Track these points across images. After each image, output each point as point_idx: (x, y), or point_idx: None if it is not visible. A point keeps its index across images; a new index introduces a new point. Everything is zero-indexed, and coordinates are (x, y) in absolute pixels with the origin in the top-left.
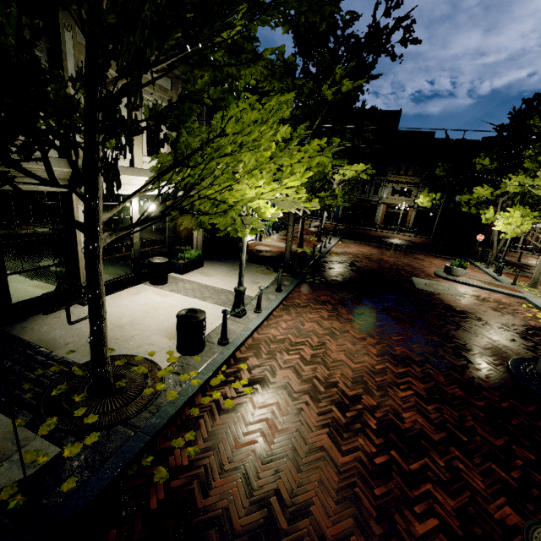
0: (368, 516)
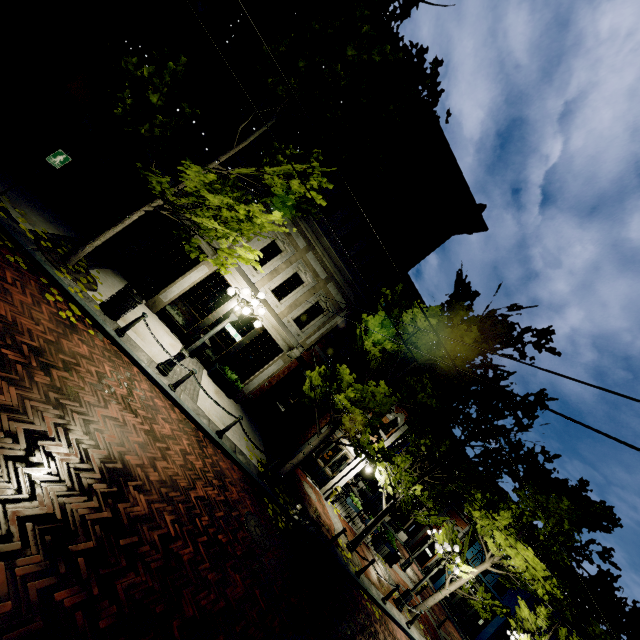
0: None
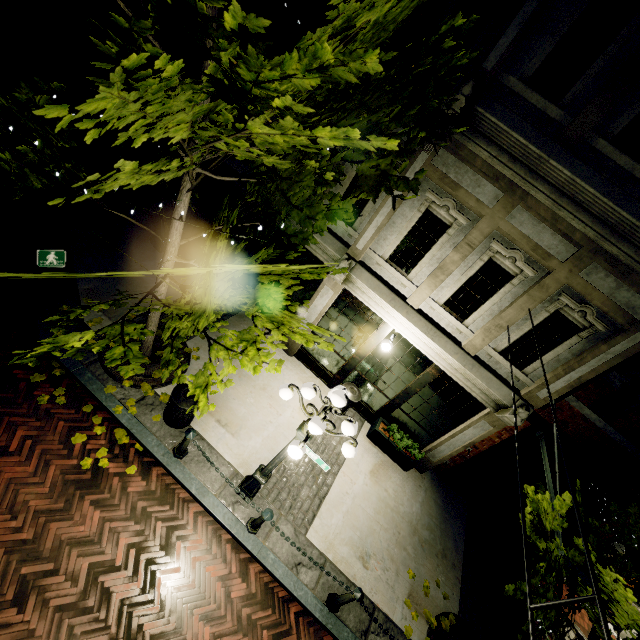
0: None
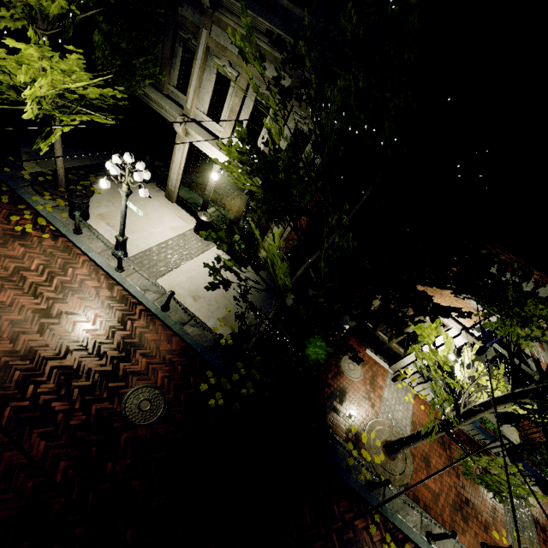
0: None
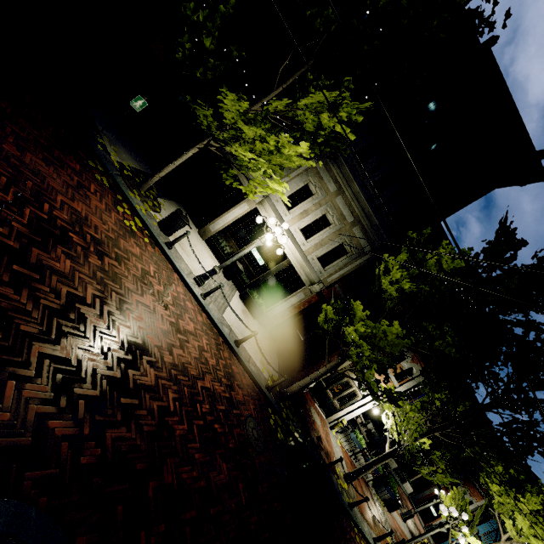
0: (22, 167)
